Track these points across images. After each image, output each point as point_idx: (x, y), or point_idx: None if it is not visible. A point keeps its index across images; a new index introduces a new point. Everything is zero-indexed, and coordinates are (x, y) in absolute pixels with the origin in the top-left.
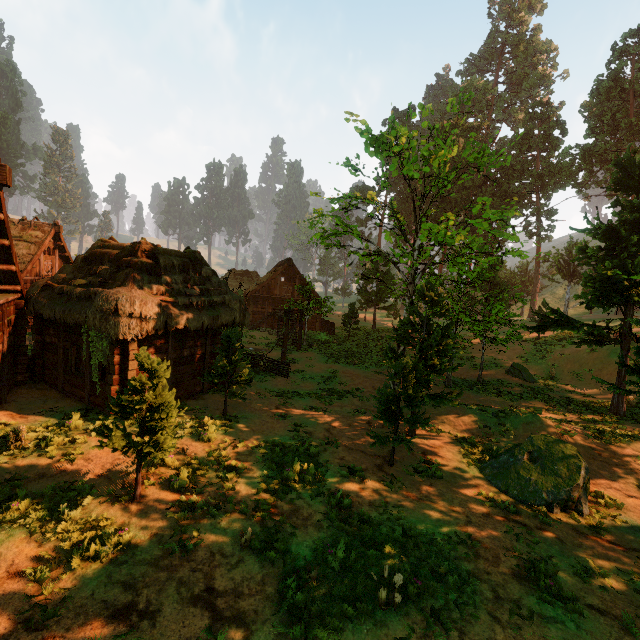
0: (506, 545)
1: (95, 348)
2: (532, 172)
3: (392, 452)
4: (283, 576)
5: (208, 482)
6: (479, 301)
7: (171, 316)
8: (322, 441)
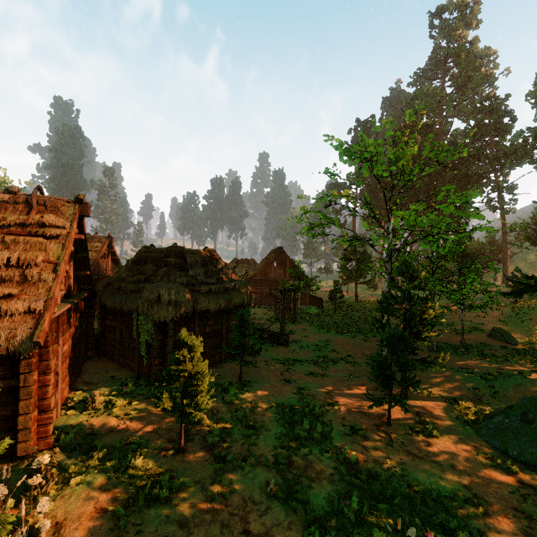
0: (514, 505)
1: (143, 329)
2: (487, 155)
3: (389, 413)
4: (306, 524)
5: (234, 438)
6: (453, 272)
7: (197, 301)
8: (324, 403)
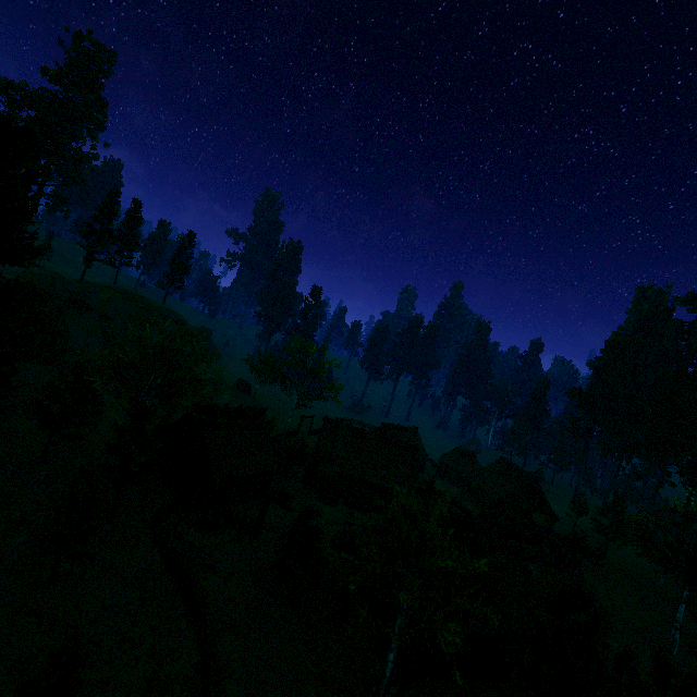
0: None
1: None
2: None
3: None
4: None
5: None
6: None
7: None
8: None
